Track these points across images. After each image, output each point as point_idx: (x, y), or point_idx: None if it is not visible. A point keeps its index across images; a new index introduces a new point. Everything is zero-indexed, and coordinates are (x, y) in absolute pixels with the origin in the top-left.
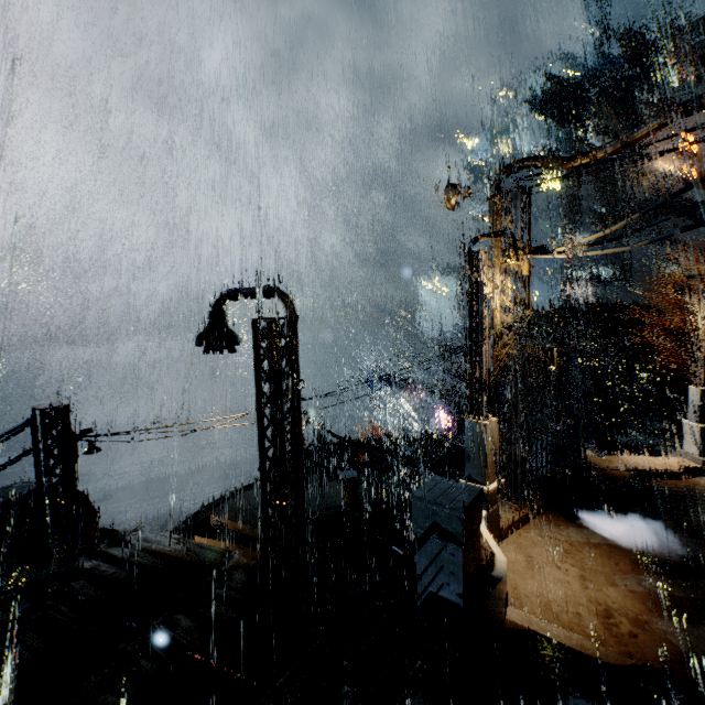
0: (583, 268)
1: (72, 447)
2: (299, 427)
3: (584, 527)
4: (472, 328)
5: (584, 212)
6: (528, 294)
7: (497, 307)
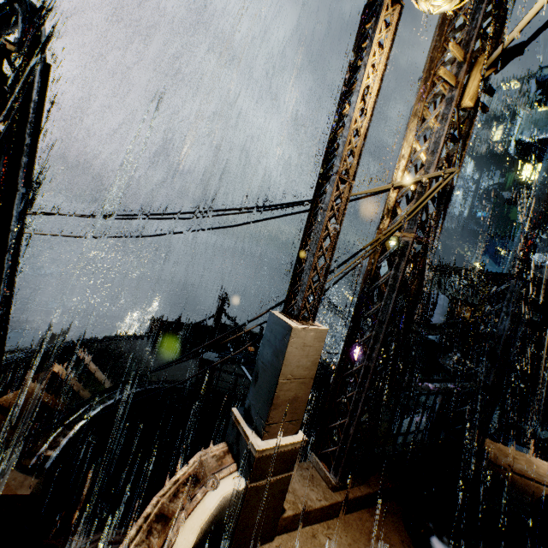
0: (539, 250)
1: None
2: None
3: None
4: (328, 151)
5: None
6: (461, 149)
7: (402, 162)
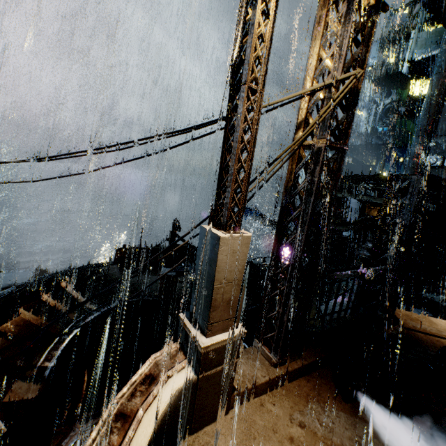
0: (430, 154)
1: None
2: None
3: (361, 416)
4: (235, 62)
5: (445, 105)
6: (365, 51)
7: (310, 73)
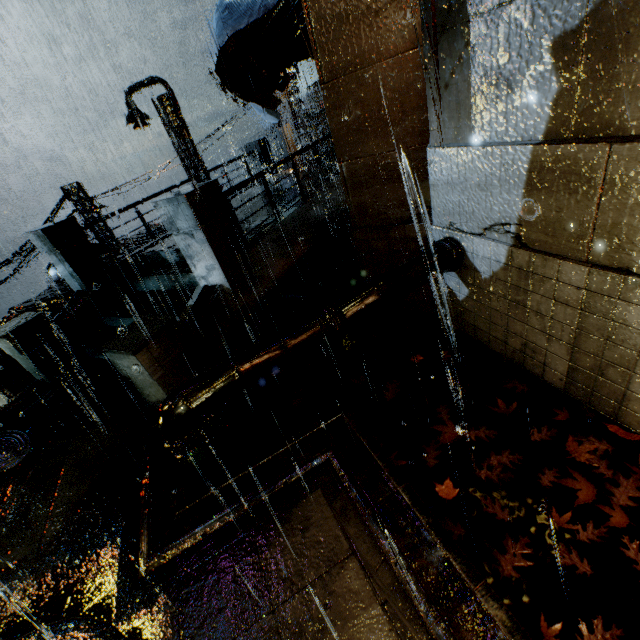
0: None
1: (93, 204)
2: (199, 153)
3: None
4: None
5: None
6: None
7: None
